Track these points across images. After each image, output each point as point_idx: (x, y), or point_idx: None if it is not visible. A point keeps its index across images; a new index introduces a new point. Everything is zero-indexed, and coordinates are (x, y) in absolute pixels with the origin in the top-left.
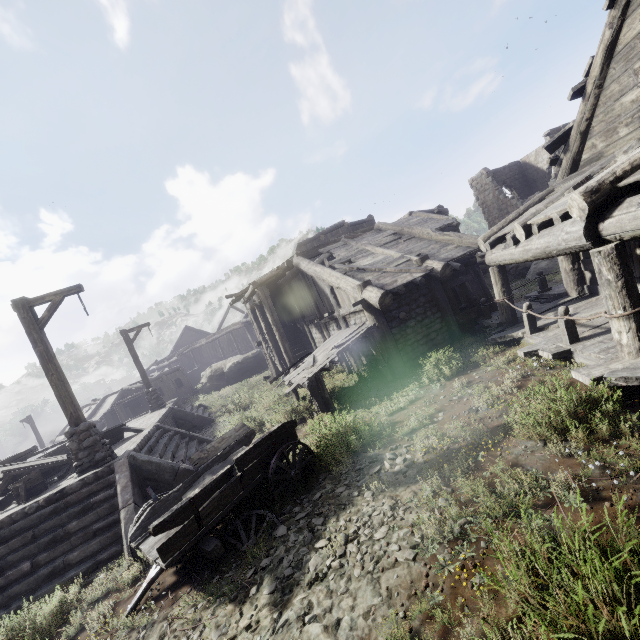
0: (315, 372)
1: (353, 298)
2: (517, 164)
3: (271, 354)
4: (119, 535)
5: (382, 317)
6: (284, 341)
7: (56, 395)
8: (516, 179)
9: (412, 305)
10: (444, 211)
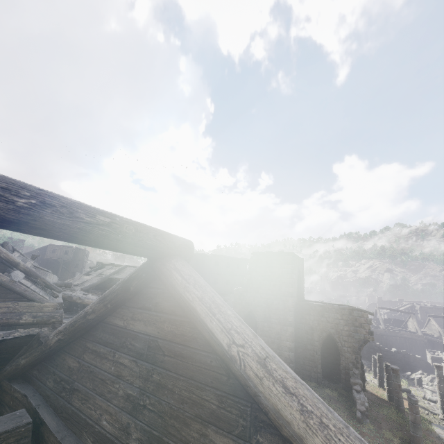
0: None
1: None
2: None
3: None
4: None
5: None
6: None
7: None
8: None
9: None
10: None
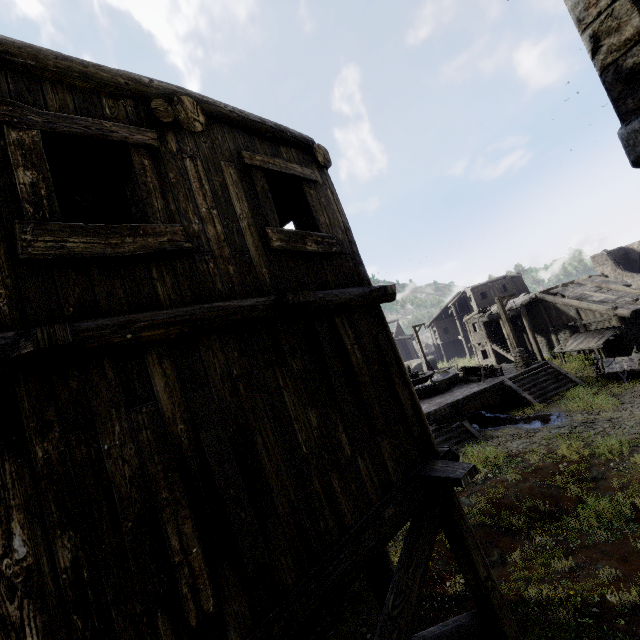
0: (603, 342)
1: (599, 315)
2: (622, 249)
3: (498, 349)
4: (569, 382)
5: (625, 323)
6: (535, 337)
7: (512, 335)
8: (622, 258)
9: (633, 320)
10: (606, 277)
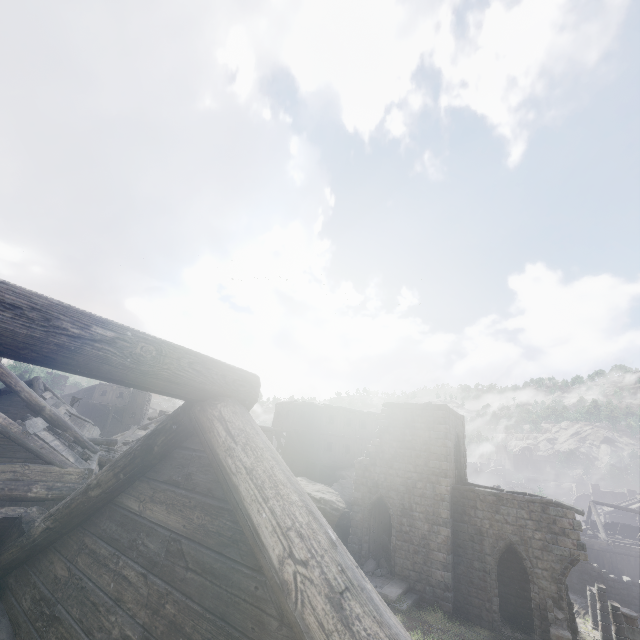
0: None
1: None
2: None
3: None
4: None
5: None
6: None
7: None
8: None
9: None
10: None
